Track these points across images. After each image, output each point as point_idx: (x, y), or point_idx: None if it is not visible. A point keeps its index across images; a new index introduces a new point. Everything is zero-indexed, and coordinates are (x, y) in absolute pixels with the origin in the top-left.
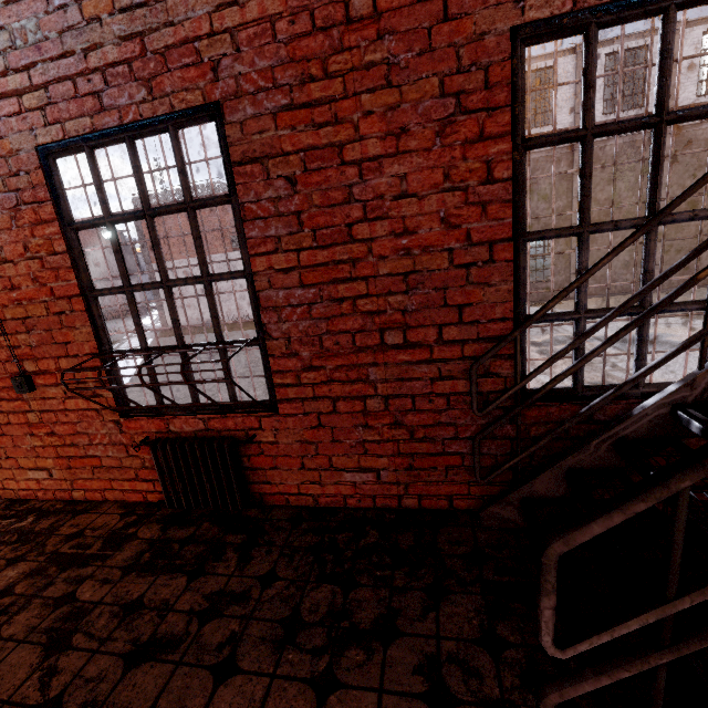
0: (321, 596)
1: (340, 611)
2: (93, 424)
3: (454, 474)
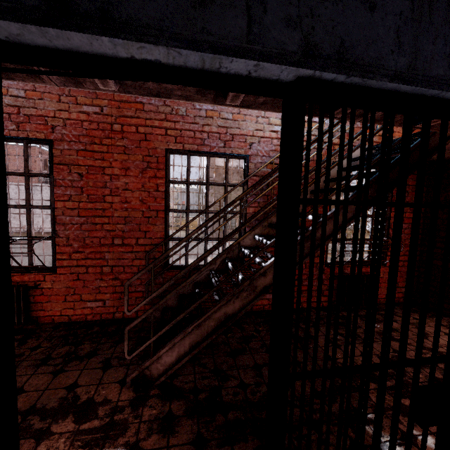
0: (63, 349)
1: (72, 352)
2: None
3: (139, 300)
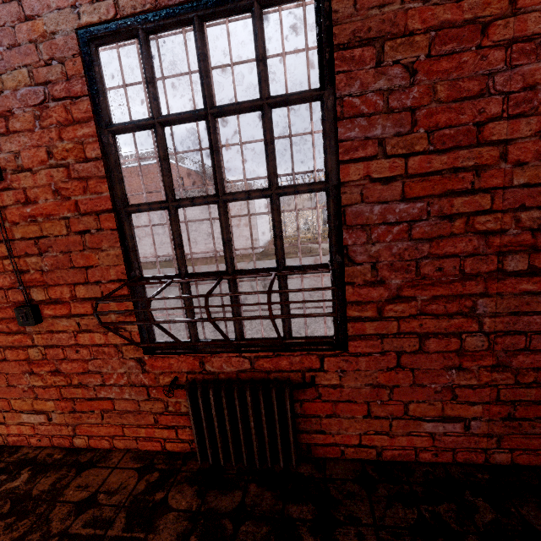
0: None
1: None
2: (109, 361)
3: None
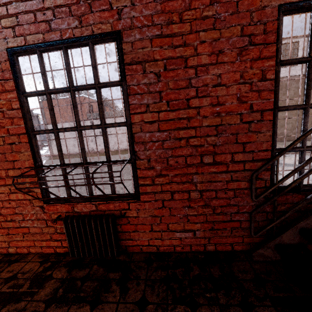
0: None
1: None
2: (26, 208)
3: (235, 231)
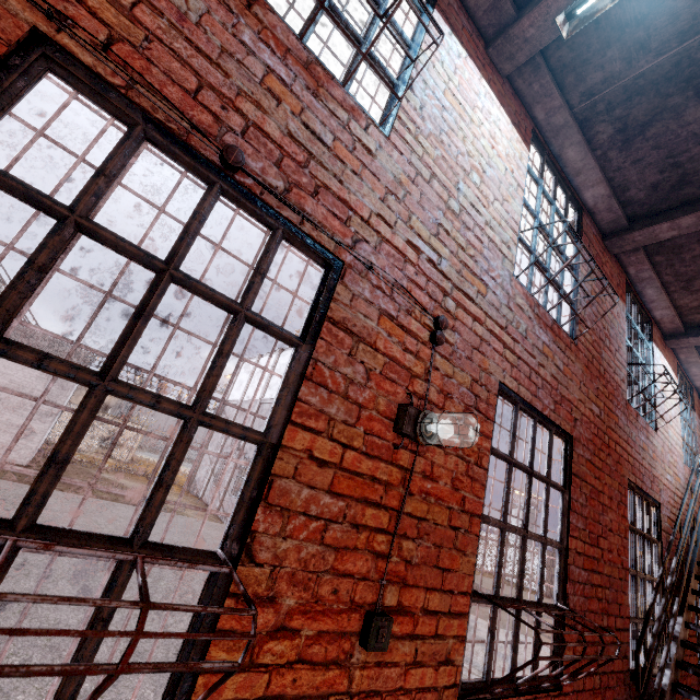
0: None
1: None
2: None
3: None
